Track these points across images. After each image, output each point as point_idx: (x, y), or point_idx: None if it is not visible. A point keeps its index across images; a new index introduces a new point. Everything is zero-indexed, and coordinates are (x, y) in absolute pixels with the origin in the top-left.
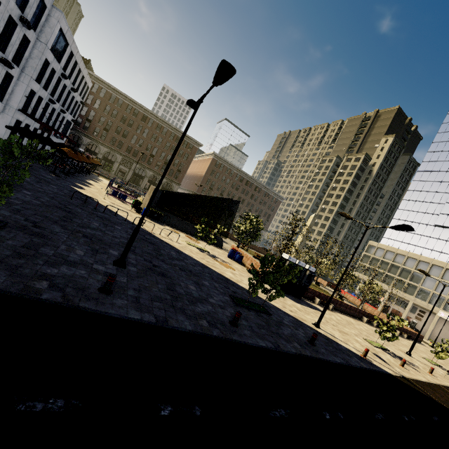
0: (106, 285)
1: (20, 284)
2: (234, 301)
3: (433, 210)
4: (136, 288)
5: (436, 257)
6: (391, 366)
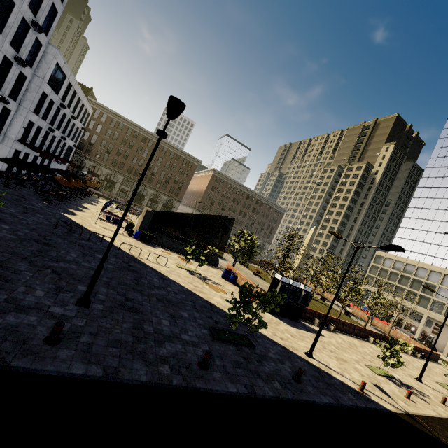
0: (52, 334)
1: None
2: (213, 334)
3: (441, 217)
4: (93, 332)
5: None
6: (394, 400)
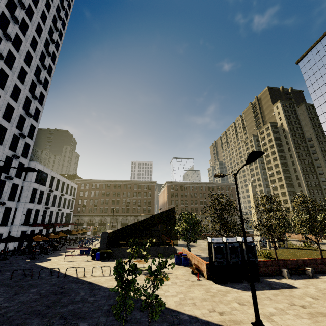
0: None
1: None
2: None
3: None
4: None
5: None
6: None
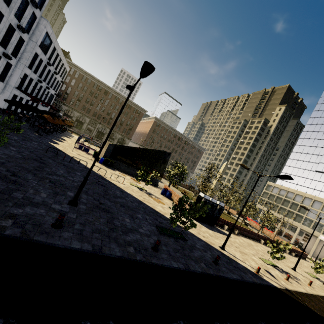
0: (57, 221)
1: None
2: (159, 230)
3: (314, 159)
4: (82, 223)
5: (317, 194)
6: (278, 280)
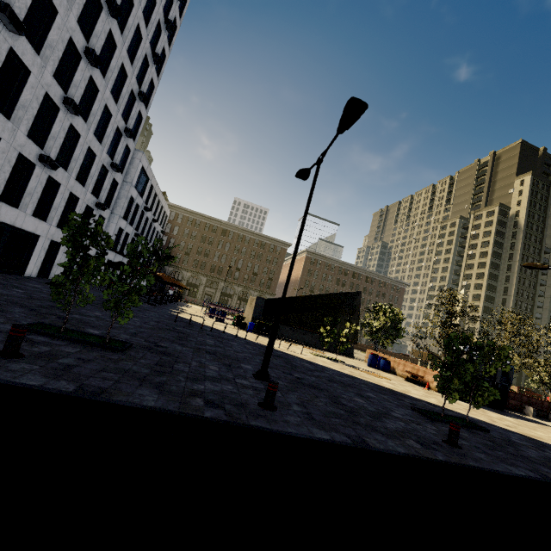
0: (268, 396)
1: (175, 402)
2: (424, 414)
3: None
4: (298, 403)
5: None
6: None
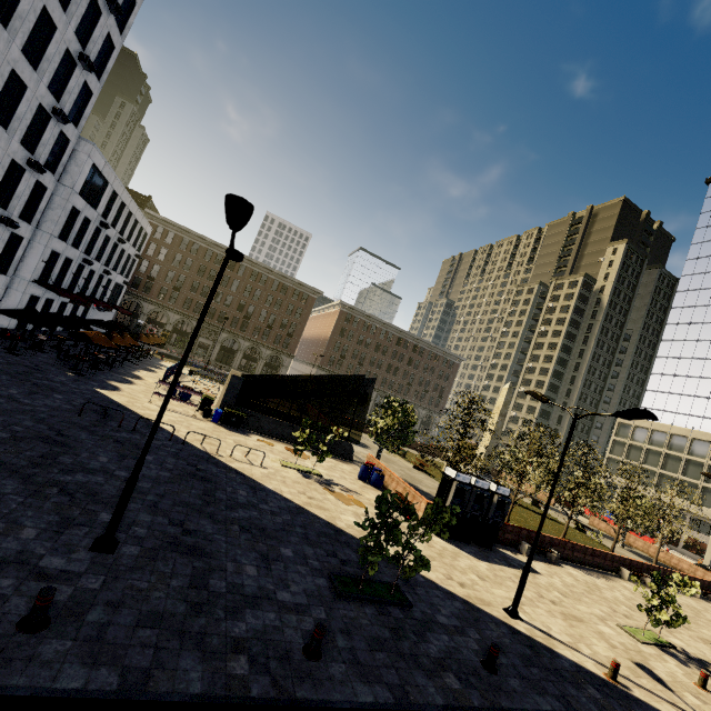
0: (33, 612)
1: None
2: (335, 587)
3: None
4: (114, 600)
5: None
6: (677, 693)
